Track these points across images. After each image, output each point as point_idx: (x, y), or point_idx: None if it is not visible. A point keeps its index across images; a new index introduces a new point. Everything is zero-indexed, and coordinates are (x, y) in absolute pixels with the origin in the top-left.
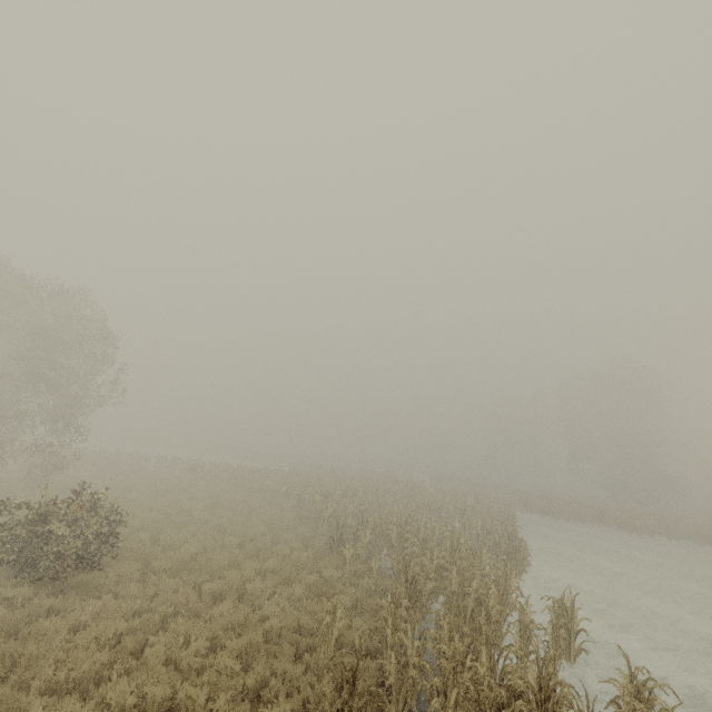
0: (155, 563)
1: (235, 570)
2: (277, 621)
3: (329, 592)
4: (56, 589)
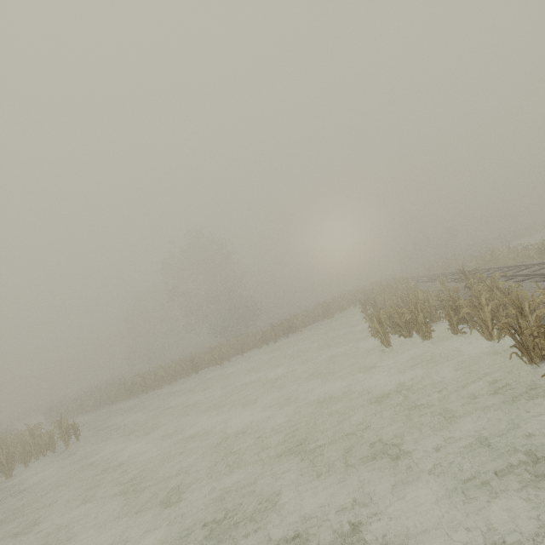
0: None
1: None
2: None
3: None
4: None
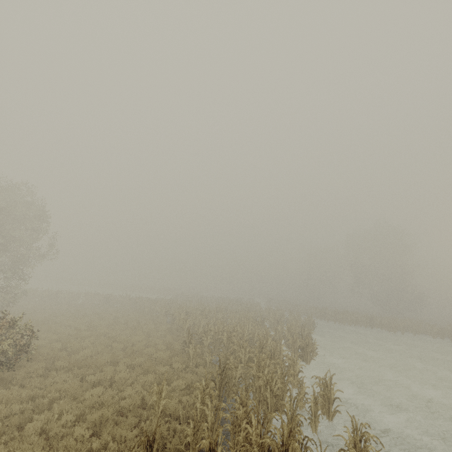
0: (57, 363)
1: (110, 366)
2: (130, 400)
3: (172, 378)
4: None
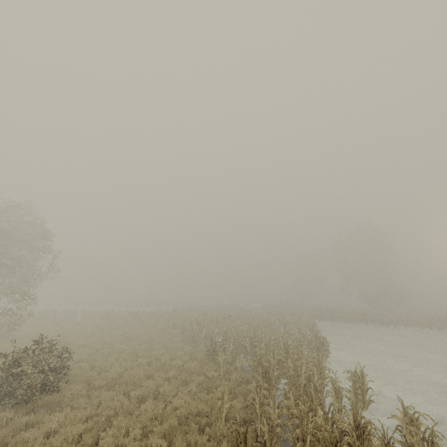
0: (95, 382)
1: (150, 380)
2: (183, 409)
3: (213, 386)
4: (28, 409)
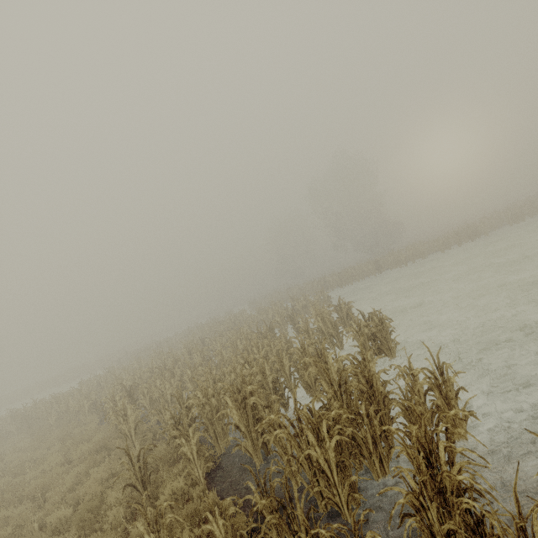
0: None
1: None
2: None
3: None
4: None
